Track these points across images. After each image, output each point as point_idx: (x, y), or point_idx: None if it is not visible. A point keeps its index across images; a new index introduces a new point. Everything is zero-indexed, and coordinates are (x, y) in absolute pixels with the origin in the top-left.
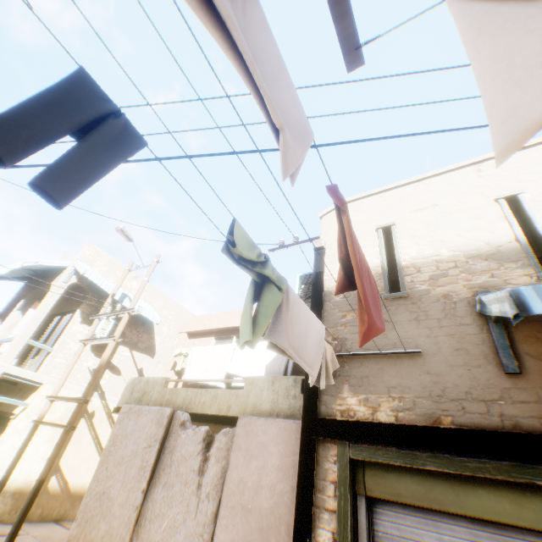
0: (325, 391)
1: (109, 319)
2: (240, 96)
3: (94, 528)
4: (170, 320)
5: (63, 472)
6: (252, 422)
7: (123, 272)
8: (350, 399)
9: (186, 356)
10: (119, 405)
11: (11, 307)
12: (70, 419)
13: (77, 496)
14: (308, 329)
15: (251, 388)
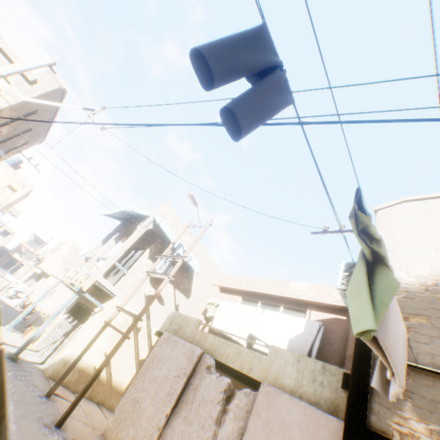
0: (377, 398)
1: (166, 260)
2: (337, 87)
3: (124, 429)
4: (206, 272)
5: (111, 367)
6: (276, 393)
7: (182, 227)
8: (413, 422)
9: (217, 306)
10: (160, 330)
11: (109, 236)
12: (127, 329)
13: (114, 390)
14: (397, 328)
15: (274, 357)
